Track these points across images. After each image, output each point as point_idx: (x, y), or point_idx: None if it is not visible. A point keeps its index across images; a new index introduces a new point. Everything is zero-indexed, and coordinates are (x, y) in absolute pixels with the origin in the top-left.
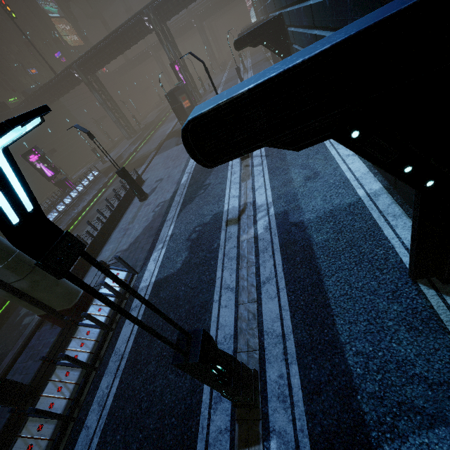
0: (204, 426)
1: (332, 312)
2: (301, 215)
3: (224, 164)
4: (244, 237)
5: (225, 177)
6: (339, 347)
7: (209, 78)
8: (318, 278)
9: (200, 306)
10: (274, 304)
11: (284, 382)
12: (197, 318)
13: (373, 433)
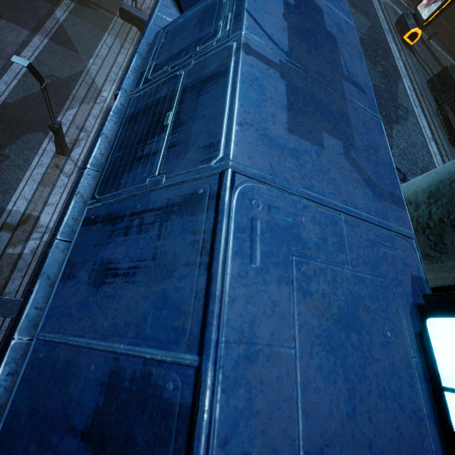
0: None
1: None
2: None
3: (38, 139)
4: (11, 250)
5: (29, 162)
6: None
7: (44, 95)
8: None
9: None
10: None
11: None
12: None
13: None
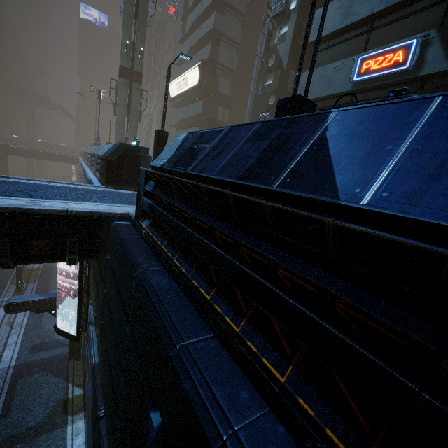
0: (4, 295)
1: (50, 280)
2: (52, 266)
3: None
4: (27, 268)
5: None
6: (49, 284)
7: None
8: (50, 276)
9: (3, 281)
10: (34, 280)
11: (32, 289)
12: (2, 283)
13: (49, 291)
